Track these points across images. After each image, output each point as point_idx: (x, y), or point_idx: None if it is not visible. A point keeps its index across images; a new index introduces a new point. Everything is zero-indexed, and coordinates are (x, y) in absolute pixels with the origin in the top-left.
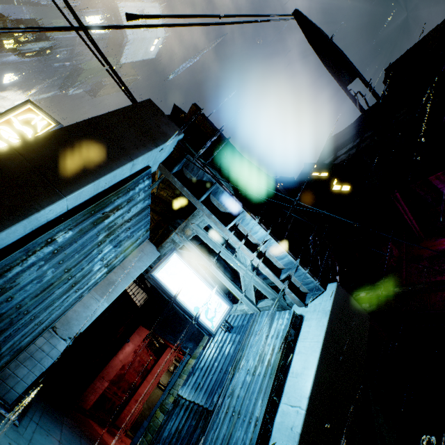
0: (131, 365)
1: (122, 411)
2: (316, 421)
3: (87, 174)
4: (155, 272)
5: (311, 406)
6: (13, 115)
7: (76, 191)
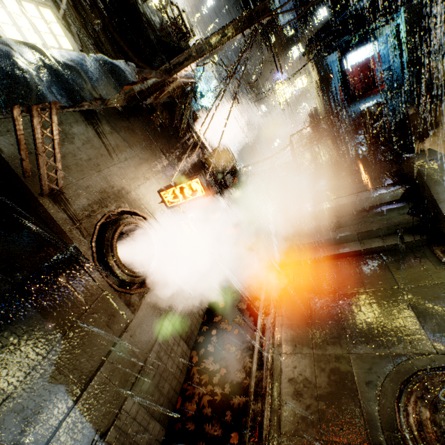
0: (361, 71)
1: (374, 81)
2: (410, 49)
3: (330, 80)
4: (349, 65)
5: (407, 48)
6: (279, 89)
7: (333, 83)
